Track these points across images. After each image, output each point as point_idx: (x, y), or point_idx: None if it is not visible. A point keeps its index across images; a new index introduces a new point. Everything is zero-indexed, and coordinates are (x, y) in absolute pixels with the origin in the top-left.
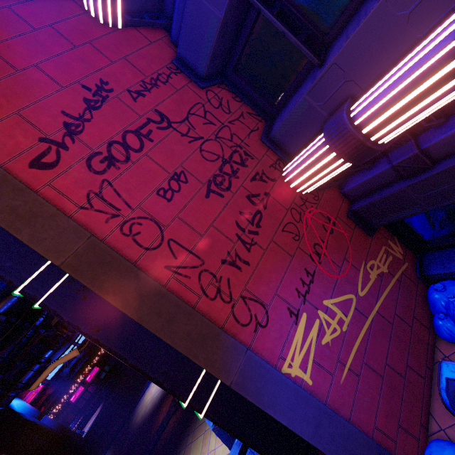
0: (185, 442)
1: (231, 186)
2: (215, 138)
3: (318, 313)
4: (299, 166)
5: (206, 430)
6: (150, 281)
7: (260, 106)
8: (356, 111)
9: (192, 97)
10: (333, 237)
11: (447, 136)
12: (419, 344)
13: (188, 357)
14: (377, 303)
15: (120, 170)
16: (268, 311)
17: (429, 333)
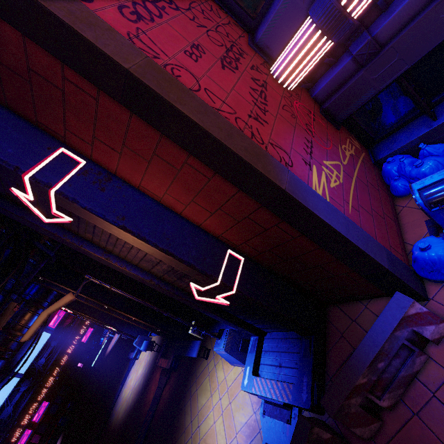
0: (189, 394)
1: (238, 68)
2: (216, 31)
3: (322, 167)
4: (287, 56)
5: (210, 371)
6: (205, 104)
7: (242, 20)
8: None
9: None
10: (316, 124)
11: (389, 20)
12: (385, 202)
13: (251, 164)
14: (355, 171)
15: (149, 25)
16: (290, 157)
17: (389, 197)
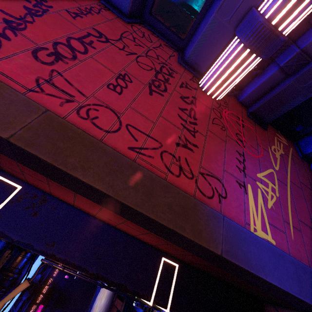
0: None
1: (167, 89)
2: (146, 56)
3: (257, 183)
4: (215, 72)
5: None
6: (119, 156)
7: (172, 41)
8: (266, 7)
9: (121, 27)
10: (245, 130)
11: None
12: None
13: (176, 231)
14: (287, 175)
15: (68, 64)
16: (223, 184)
17: None
